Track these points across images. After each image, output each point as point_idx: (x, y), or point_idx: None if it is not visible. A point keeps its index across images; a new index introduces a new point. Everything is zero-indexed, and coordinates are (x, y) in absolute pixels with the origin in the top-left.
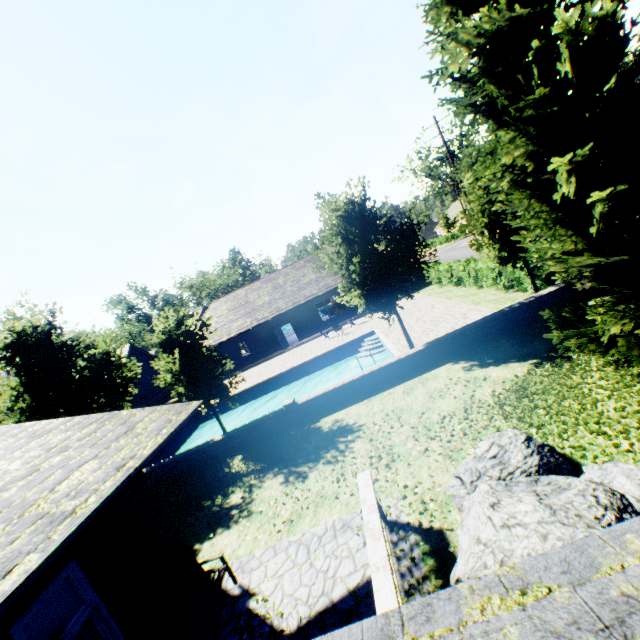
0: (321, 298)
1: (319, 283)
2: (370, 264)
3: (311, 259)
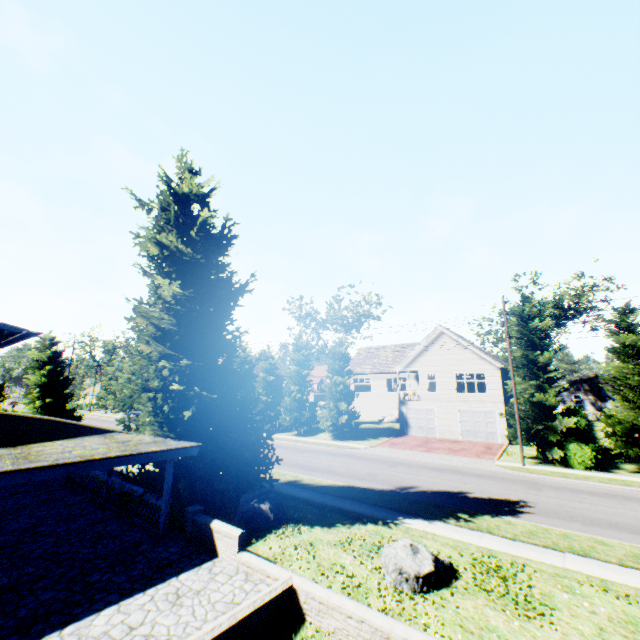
0: None
1: None
2: None
3: None
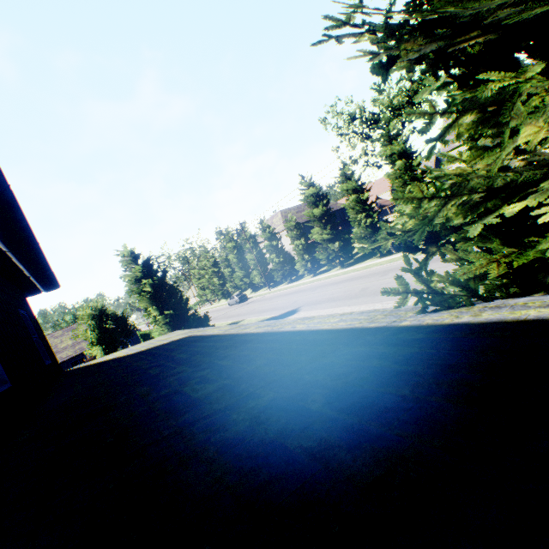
0: (77, 357)
1: (76, 346)
2: (104, 334)
3: (70, 329)
